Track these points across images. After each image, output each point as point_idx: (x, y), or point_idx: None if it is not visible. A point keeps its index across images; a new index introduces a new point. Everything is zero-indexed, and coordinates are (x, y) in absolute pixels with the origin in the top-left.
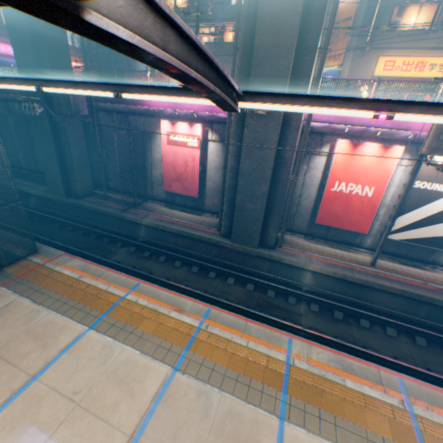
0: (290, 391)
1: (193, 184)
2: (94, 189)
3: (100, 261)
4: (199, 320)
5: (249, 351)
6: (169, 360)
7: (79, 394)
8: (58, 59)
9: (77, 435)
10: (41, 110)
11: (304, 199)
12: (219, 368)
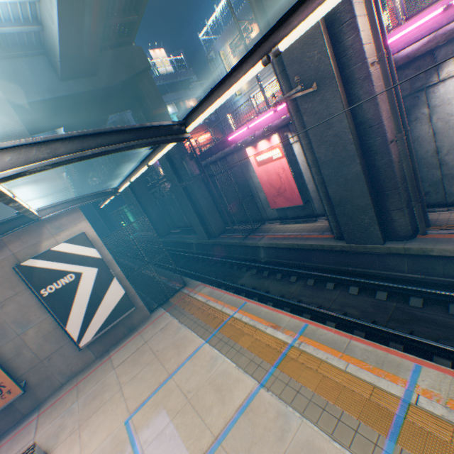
0: (401, 441)
1: (292, 193)
2: (227, 226)
3: (229, 286)
4: (291, 337)
5: (345, 377)
6: (257, 375)
7: (191, 393)
8: (174, 146)
9: (184, 424)
10: (169, 186)
11: (447, 153)
12: (304, 391)
